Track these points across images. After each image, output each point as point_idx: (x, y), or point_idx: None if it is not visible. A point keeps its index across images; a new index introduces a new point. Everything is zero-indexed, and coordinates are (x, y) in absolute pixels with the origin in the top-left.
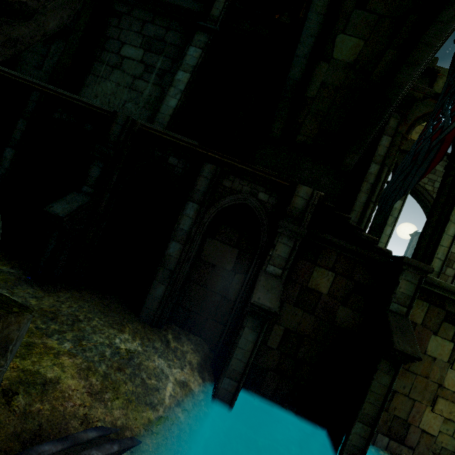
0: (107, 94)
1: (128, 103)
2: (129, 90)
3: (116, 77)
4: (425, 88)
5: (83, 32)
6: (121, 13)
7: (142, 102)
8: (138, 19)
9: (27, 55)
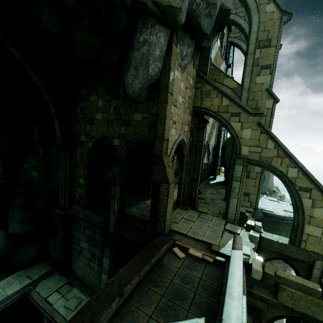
0: (81, 268)
1: (90, 274)
2: (89, 267)
3: (82, 259)
4: (268, 299)
5: (62, 240)
6: (75, 222)
7: (95, 274)
8: (82, 226)
9: (50, 243)
